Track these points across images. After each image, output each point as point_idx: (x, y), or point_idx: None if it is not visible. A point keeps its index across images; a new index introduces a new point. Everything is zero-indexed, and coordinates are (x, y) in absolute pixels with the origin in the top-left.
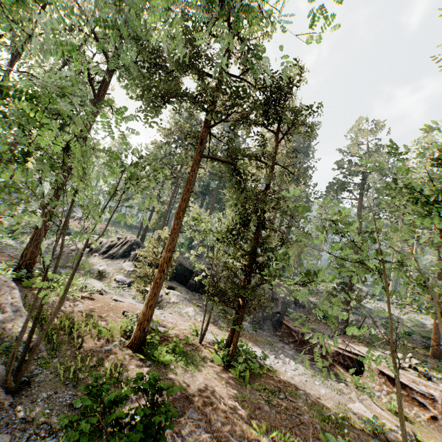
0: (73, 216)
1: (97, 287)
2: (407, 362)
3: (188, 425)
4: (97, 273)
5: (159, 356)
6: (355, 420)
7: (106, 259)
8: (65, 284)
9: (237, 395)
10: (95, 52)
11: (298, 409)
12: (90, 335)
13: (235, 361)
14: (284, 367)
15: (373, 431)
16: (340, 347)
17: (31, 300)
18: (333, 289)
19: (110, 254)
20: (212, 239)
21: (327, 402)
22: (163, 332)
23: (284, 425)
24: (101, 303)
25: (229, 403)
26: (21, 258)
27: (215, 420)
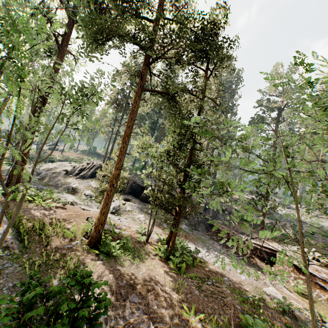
0: (57, 149)
1: (69, 200)
2: (311, 255)
3: (129, 308)
4: (71, 190)
5: (111, 251)
6: (268, 301)
7: (78, 179)
8: (44, 197)
9: (172, 282)
10: (56, 9)
11: (222, 293)
12: (57, 236)
13: (173, 255)
14: (212, 258)
15: (283, 310)
16: (257, 244)
17: (14, 209)
18: (253, 200)
19: (81, 175)
20: (154, 160)
21: (246, 286)
22: (117, 233)
23: (210, 307)
24: (71, 211)
25: (165, 289)
26: (9, 178)
27: (152, 304)
